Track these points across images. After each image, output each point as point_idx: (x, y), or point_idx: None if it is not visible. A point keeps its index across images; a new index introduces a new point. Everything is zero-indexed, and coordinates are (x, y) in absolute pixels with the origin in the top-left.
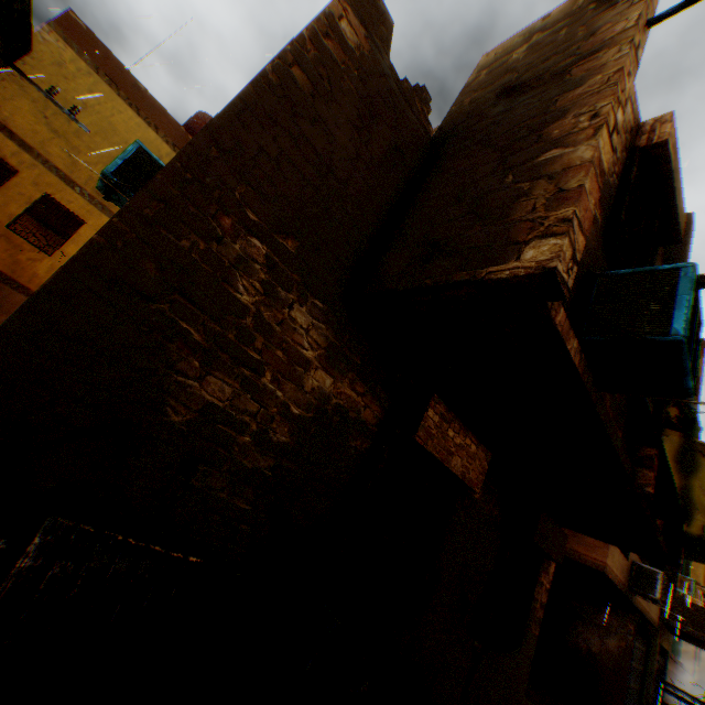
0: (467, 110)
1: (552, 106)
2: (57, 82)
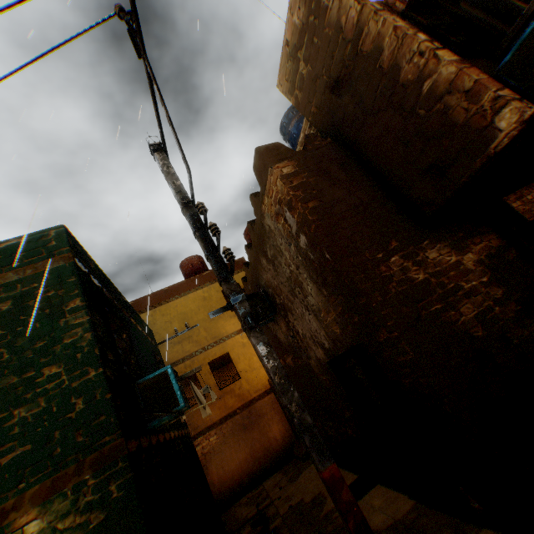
0: (323, 113)
1: (381, 71)
2: (155, 329)
